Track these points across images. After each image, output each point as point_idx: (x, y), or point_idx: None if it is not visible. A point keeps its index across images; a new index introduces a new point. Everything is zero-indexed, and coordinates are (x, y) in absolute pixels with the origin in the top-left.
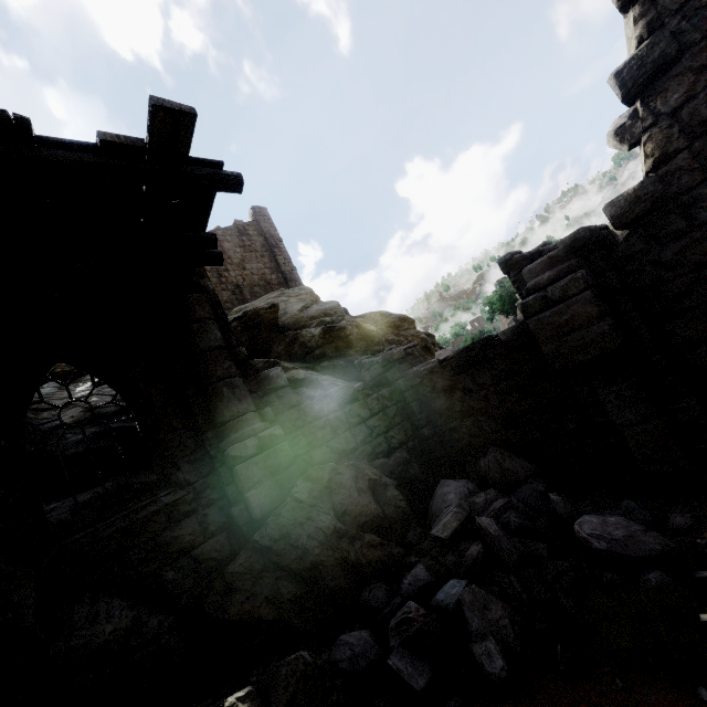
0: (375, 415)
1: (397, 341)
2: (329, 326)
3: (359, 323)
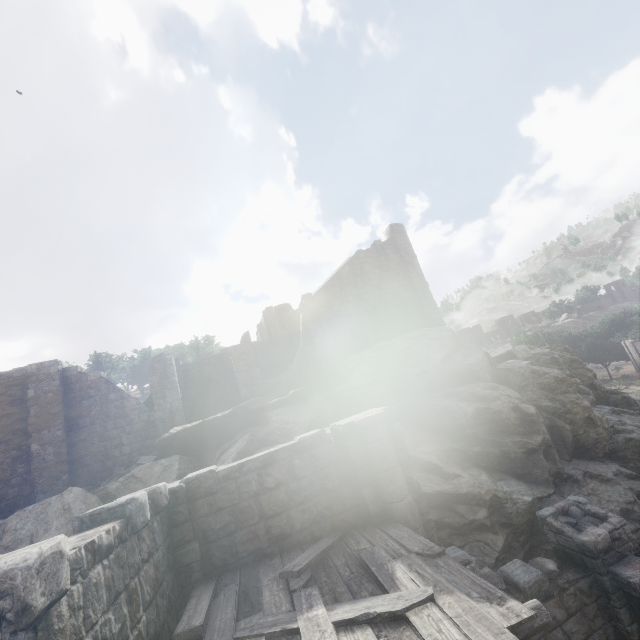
0: (571, 617)
1: (551, 409)
2: (483, 407)
3: (516, 402)
